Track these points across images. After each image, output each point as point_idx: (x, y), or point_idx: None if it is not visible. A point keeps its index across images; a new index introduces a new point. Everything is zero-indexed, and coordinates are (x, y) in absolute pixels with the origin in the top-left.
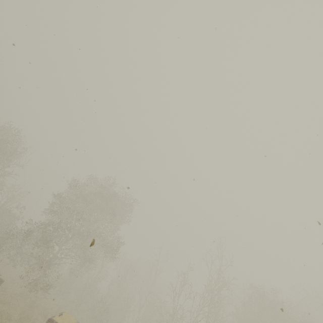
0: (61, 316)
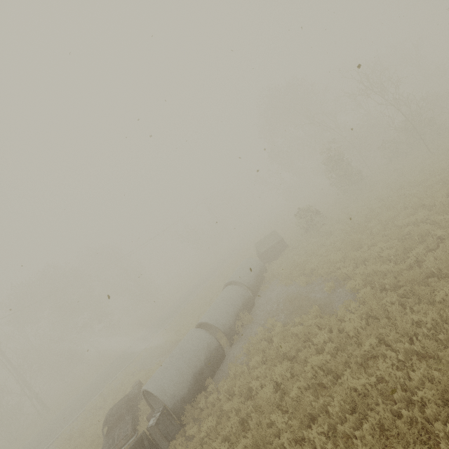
0: None
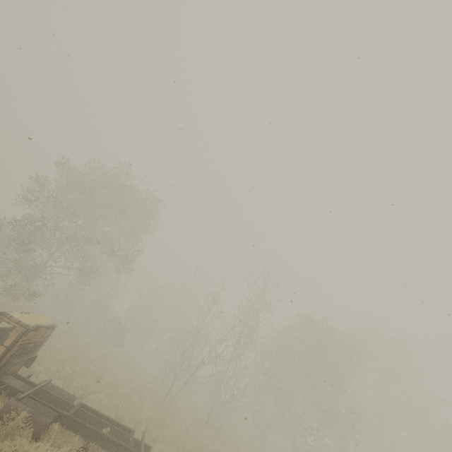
0: (27, 314)
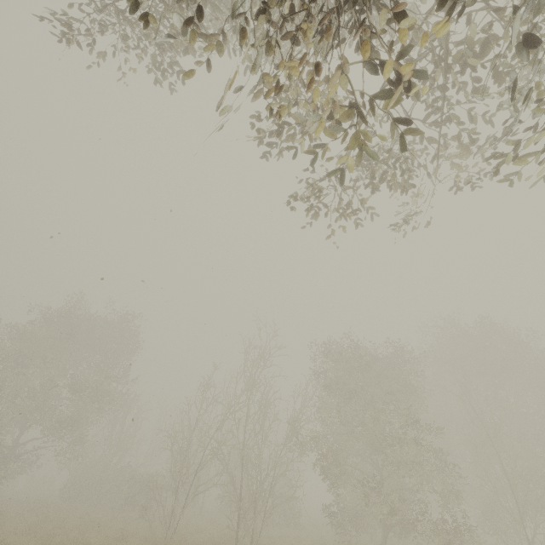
0: None
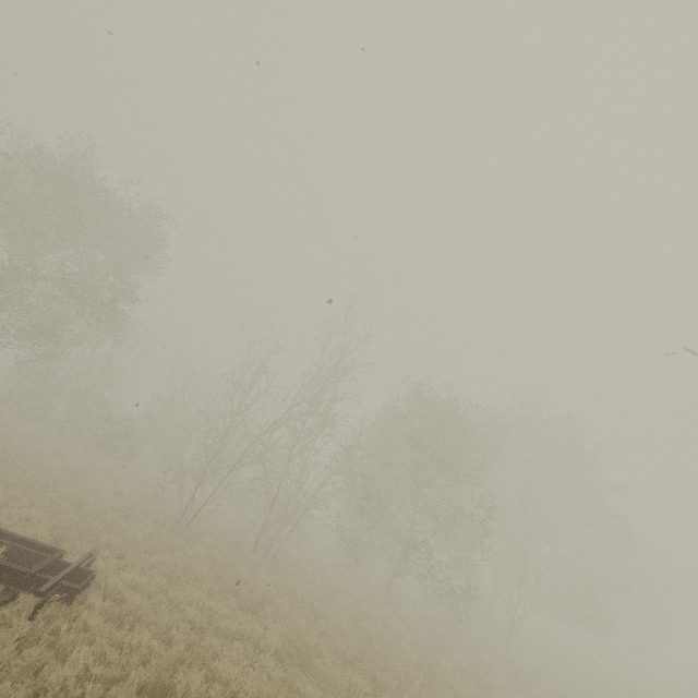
0: None
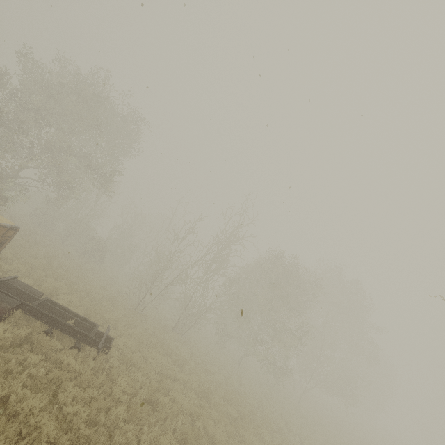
0: None
